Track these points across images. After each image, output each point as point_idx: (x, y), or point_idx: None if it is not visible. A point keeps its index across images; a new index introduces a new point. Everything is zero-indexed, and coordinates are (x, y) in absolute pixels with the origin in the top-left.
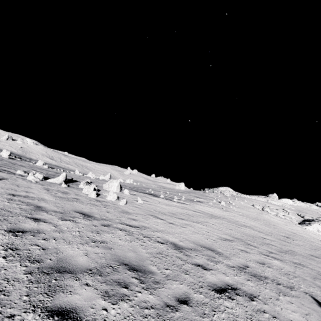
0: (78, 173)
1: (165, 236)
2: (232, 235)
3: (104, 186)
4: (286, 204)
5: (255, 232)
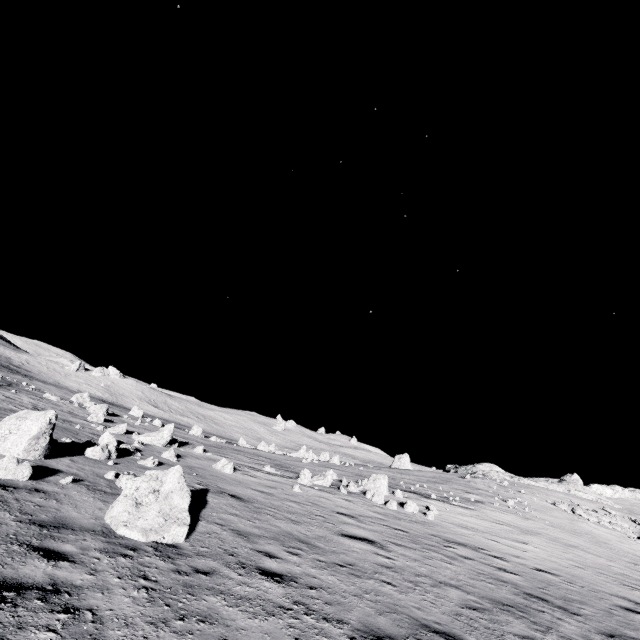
0: (246, 444)
1: (529, 563)
2: (576, 562)
3: (367, 485)
4: (603, 498)
5: (593, 557)
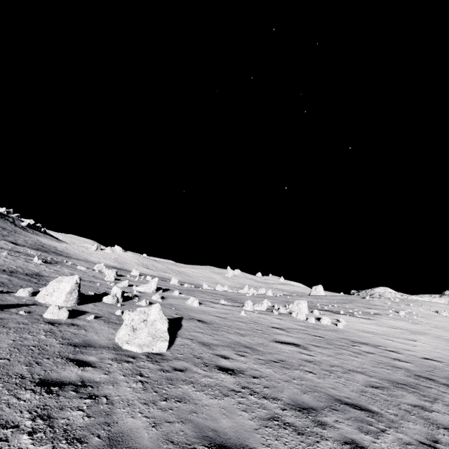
0: (208, 287)
1: (418, 354)
2: None
3: (292, 308)
4: None
5: None
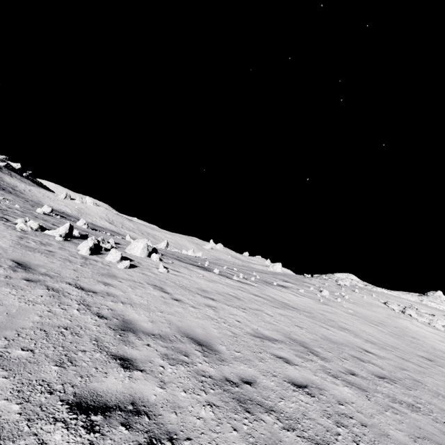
0: (130, 239)
1: (127, 311)
2: (289, 335)
3: (126, 248)
4: None
5: (354, 340)
